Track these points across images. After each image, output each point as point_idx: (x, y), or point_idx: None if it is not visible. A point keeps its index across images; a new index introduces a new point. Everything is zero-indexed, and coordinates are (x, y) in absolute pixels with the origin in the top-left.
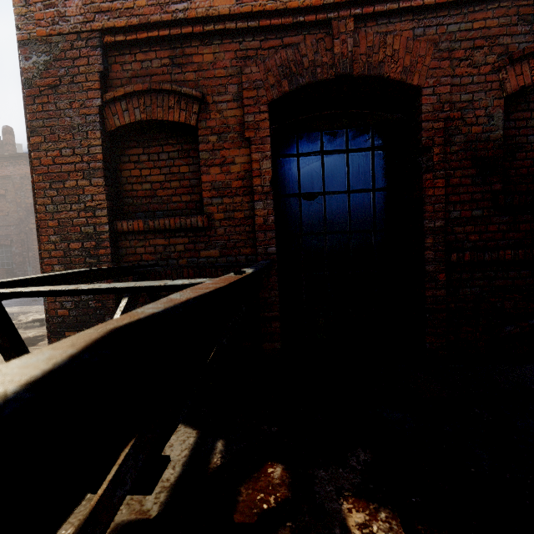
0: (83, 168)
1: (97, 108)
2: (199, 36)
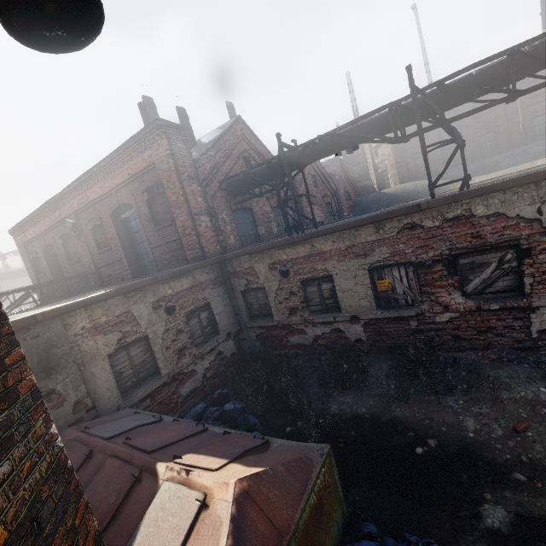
0: (30, 268)
1: (28, 257)
2: (33, 241)
